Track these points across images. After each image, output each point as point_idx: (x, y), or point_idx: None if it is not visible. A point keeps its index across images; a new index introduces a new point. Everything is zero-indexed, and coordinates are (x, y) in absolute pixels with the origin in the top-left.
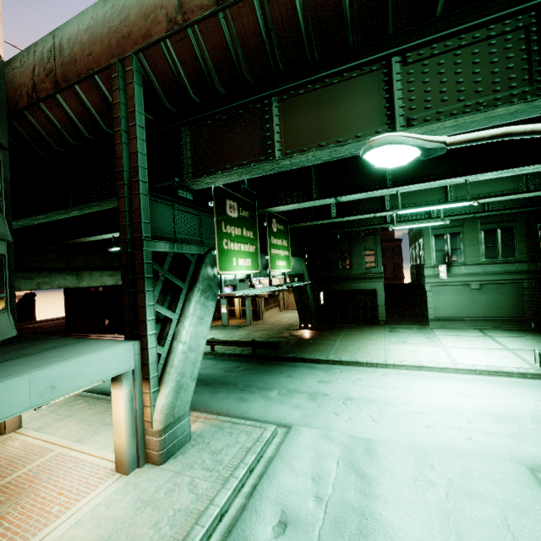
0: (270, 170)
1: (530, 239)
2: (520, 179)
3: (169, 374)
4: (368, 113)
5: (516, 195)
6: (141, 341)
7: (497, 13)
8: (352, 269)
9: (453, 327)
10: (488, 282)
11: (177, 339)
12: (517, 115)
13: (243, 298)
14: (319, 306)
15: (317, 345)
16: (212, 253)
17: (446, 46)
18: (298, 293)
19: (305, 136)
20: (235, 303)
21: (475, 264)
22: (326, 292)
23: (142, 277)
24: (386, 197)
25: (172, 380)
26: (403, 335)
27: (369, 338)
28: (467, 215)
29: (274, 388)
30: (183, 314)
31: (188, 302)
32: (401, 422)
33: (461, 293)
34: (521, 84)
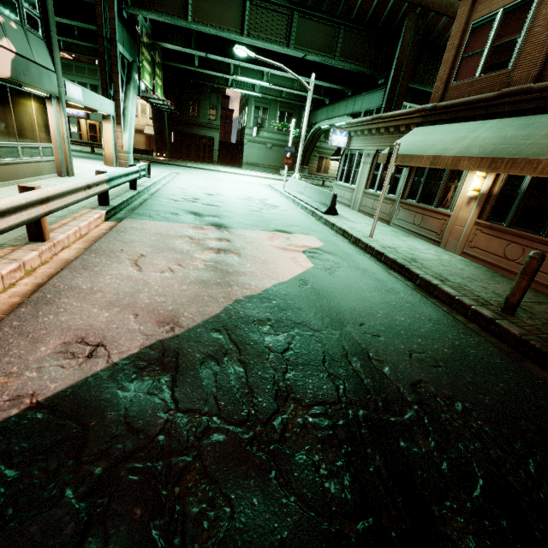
0: (184, 25)
1: (298, 124)
2: (295, 82)
3: (127, 126)
4: (234, 20)
5: (291, 90)
6: (116, 102)
7: (283, 3)
8: (199, 117)
9: (254, 170)
10: (275, 145)
11: (127, 110)
12: (281, 51)
13: (91, 124)
14: (171, 143)
15: (176, 162)
16: (138, 64)
17: (266, 6)
18: (158, 125)
19: (205, 15)
20: (82, 126)
21: (272, 132)
22: (176, 134)
23: (117, 65)
24: (232, 65)
25: (129, 130)
26: (228, 168)
27: (208, 166)
28: (273, 97)
29: (161, 167)
30: (127, 97)
31: (128, 91)
32: (226, 178)
33: (262, 150)
34: (283, 39)
